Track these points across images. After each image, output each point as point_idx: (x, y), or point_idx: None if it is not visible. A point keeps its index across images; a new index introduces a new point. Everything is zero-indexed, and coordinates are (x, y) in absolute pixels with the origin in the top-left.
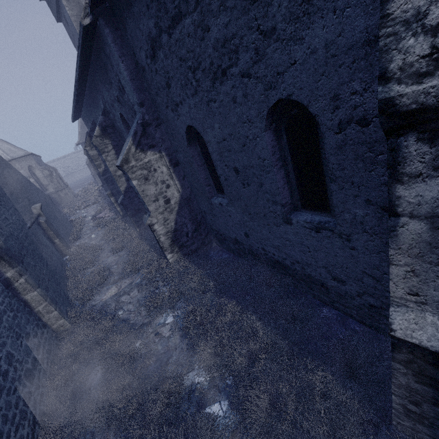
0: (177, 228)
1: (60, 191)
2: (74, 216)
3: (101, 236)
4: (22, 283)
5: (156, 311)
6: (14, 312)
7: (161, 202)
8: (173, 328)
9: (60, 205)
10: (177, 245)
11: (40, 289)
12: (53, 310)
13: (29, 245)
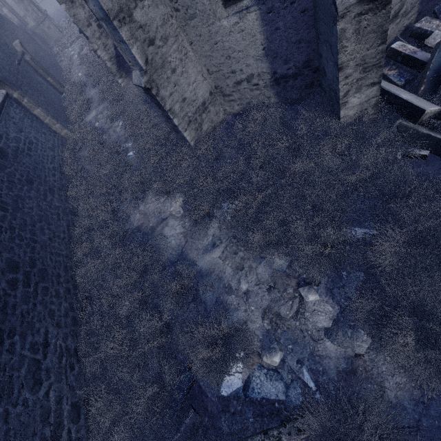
0: (118, 53)
1: (41, 23)
2: (64, 56)
3: (84, 73)
4: (27, 103)
5: (112, 118)
6: (30, 120)
7: (94, 26)
8: (122, 127)
9: (49, 44)
10: (123, 71)
11: (41, 108)
12: (56, 123)
13: (22, 78)
